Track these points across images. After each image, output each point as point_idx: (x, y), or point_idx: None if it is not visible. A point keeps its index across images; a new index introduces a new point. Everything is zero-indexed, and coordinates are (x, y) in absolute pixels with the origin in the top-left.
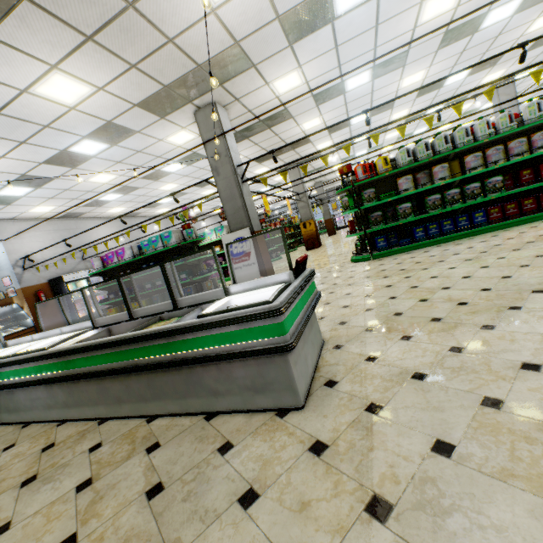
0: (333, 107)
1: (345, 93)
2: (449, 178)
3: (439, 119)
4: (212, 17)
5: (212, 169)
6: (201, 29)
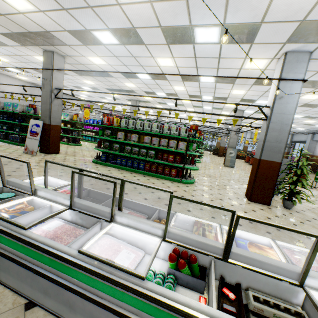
0: (138, 82)
1: (141, 79)
2: (136, 142)
3: (170, 113)
4: (23, 15)
5: (42, 84)
6: (19, 17)
